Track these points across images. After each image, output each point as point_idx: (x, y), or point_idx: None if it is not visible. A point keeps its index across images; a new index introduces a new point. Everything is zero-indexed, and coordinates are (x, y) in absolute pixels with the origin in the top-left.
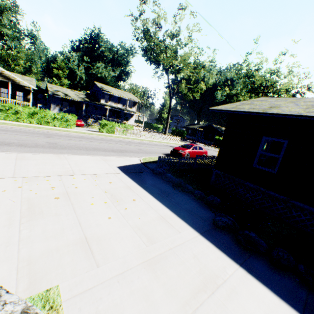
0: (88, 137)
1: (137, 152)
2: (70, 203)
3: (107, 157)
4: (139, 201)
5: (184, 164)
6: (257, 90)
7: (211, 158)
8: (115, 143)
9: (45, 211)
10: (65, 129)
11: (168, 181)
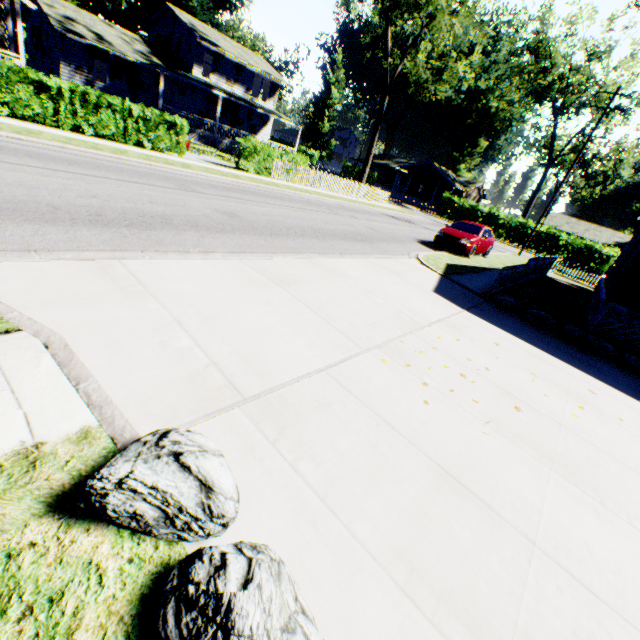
0: (246, 189)
1: (382, 239)
2: (553, 422)
3: (375, 260)
4: (601, 395)
5: (512, 278)
6: (551, 92)
7: (535, 263)
8: (316, 212)
9: (564, 454)
10: (171, 157)
11: (544, 329)
